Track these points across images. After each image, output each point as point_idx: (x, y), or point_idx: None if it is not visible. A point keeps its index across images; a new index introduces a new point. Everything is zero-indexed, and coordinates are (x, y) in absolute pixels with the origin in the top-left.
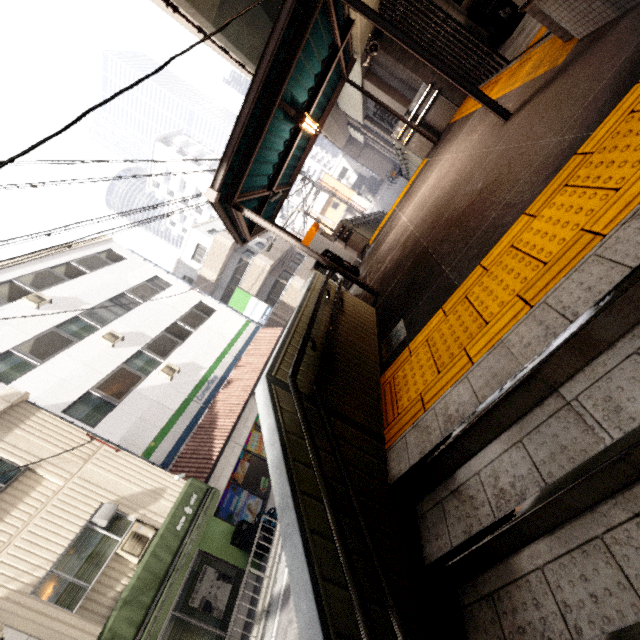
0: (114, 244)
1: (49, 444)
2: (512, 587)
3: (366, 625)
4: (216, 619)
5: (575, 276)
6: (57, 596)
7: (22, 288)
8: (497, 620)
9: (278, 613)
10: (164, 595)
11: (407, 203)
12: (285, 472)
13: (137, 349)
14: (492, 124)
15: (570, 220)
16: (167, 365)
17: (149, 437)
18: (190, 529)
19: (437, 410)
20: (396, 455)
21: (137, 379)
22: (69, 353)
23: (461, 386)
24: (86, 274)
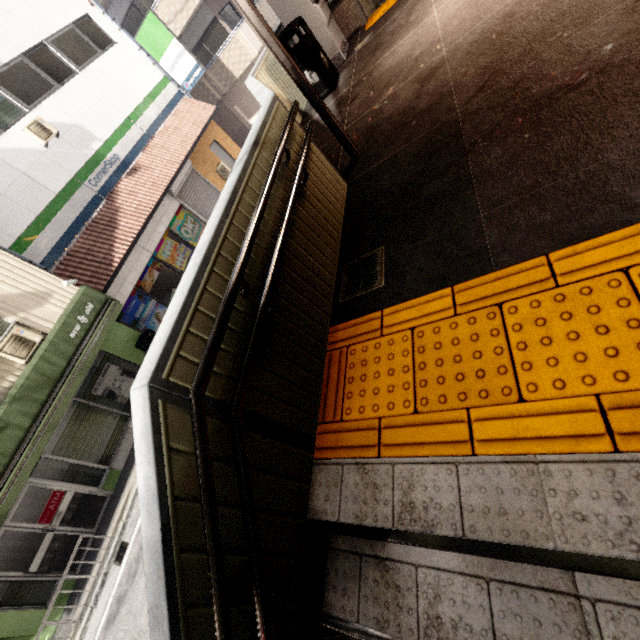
0: None
1: None
2: None
3: None
4: (120, 404)
5: None
6: None
7: None
8: None
9: None
10: (61, 394)
11: None
12: (163, 582)
13: None
14: None
15: None
16: (36, 121)
17: (21, 223)
18: (87, 338)
19: (397, 474)
20: (325, 483)
21: None
22: None
23: (444, 473)
24: None
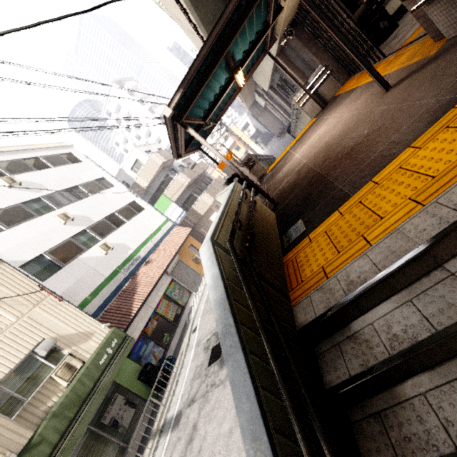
0: (74, 149)
1: (7, 289)
2: (397, 408)
3: (300, 424)
4: (121, 434)
5: None
6: None
7: None
8: (384, 432)
9: (170, 432)
10: (85, 412)
11: (300, 146)
12: (228, 307)
13: (83, 228)
14: (374, 94)
15: (454, 148)
16: (104, 243)
17: (85, 294)
18: (109, 364)
19: (339, 277)
20: (302, 309)
21: (80, 250)
22: (30, 224)
23: (361, 260)
24: (50, 168)
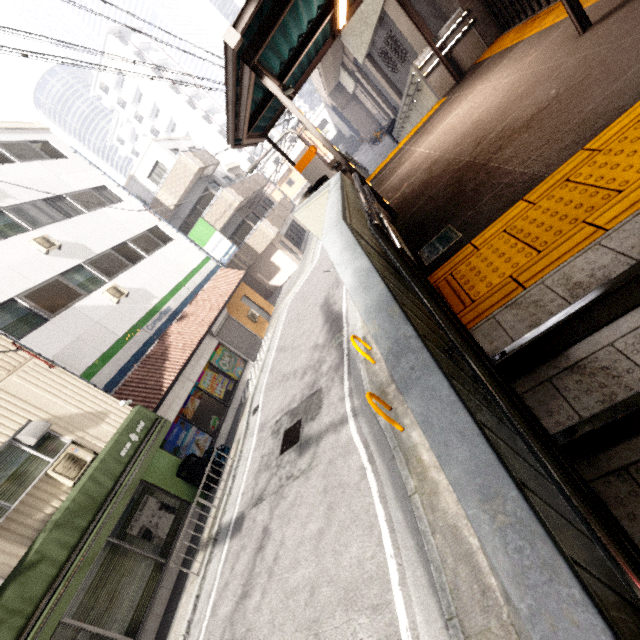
0: (52, 136)
1: None
2: None
3: (565, 470)
4: (156, 547)
5: None
6: None
7: None
8: None
9: (228, 540)
10: (103, 519)
11: (423, 137)
12: (400, 311)
13: (77, 262)
14: (557, 42)
15: None
16: (114, 286)
17: (88, 360)
18: (136, 456)
19: (550, 283)
20: (482, 336)
21: (76, 295)
22: None
23: (591, 253)
24: (13, 163)
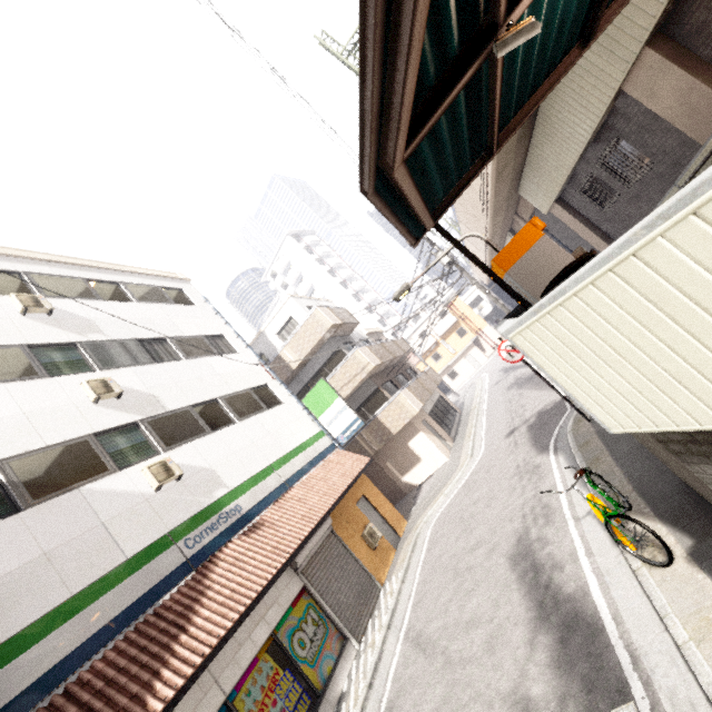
0: (189, 286)
1: None
2: None
3: None
4: None
5: None
6: None
7: (27, 286)
8: None
9: None
10: None
11: None
12: None
13: (133, 419)
14: None
15: None
16: (164, 460)
17: (35, 609)
18: None
19: None
20: None
21: (98, 469)
22: (15, 388)
23: None
24: (130, 302)
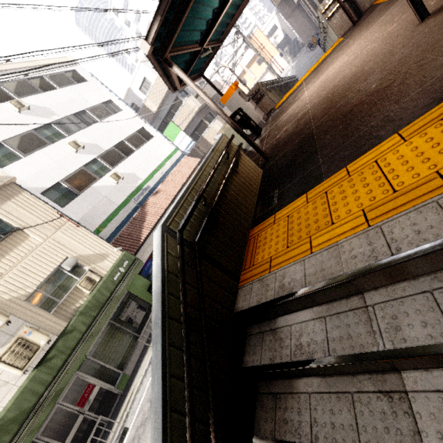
0: (78, 66)
1: (32, 215)
2: (289, 396)
3: (189, 410)
4: (134, 328)
5: (413, 215)
6: (41, 303)
7: (6, 93)
8: (274, 409)
9: None
10: (104, 313)
11: (313, 80)
12: (160, 302)
13: (94, 157)
14: (408, 20)
15: (432, 158)
16: (115, 173)
17: (100, 220)
18: (122, 280)
19: (277, 276)
20: (243, 294)
21: (93, 179)
22: (44, 152)
23: (298, 266)
24: (56, 89)
